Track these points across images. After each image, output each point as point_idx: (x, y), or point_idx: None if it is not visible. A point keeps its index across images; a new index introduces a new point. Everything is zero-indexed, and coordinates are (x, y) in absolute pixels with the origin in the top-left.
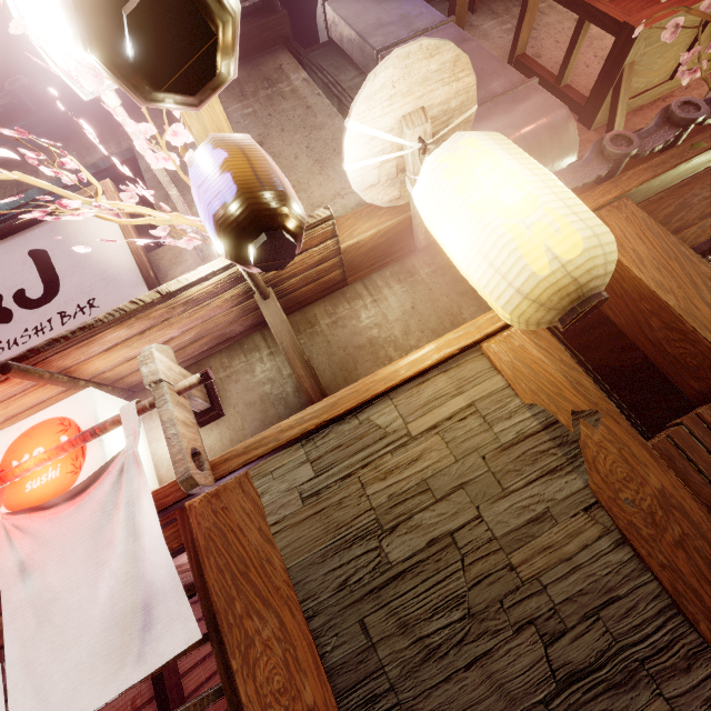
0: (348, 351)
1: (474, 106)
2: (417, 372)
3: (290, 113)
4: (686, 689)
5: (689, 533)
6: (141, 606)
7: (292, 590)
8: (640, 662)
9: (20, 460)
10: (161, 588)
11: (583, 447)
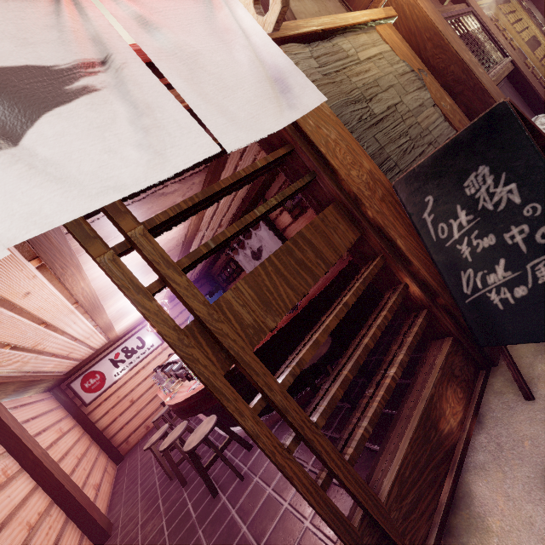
0: None
1: None
2: (357, 23)
3: None
4: None
5: (461, 119)
6: (272, 80)
7: (337, 118)
8: None
9: None
10: (285, 69)
11: (425, 83)
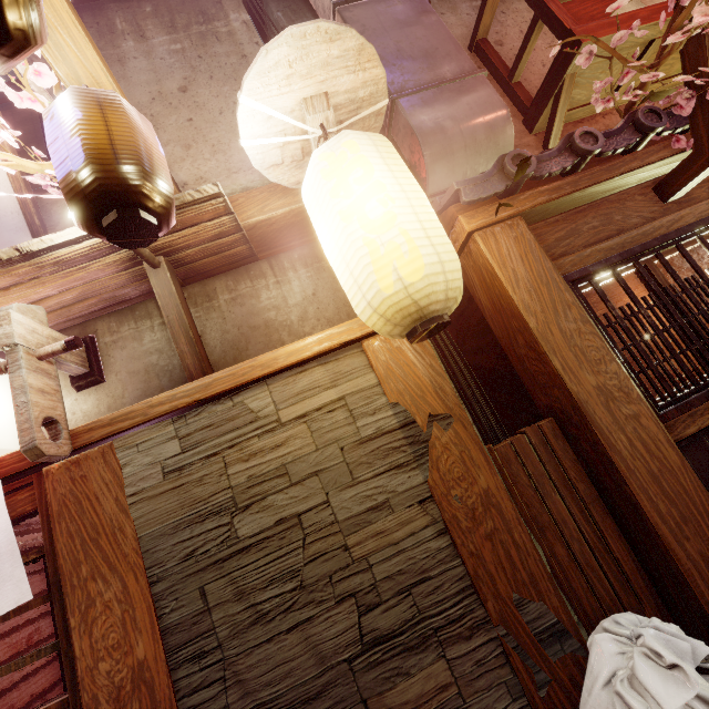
0: (242, 330)
1: (385, 99)
2: (295, 362)
3: (222, 59)
4: (464, 652)
5: (499, 528)
6: None
7: (140, 557)
8: (434, 630)
9: None
10: None
11: (431, 447)
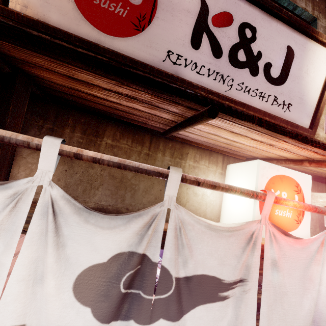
0: None
1: None
2: None
3: None
4: None
5: None
6: (312, 319)
7: None
8: None
9: (275, 191)
10: (325, 319)
11: None
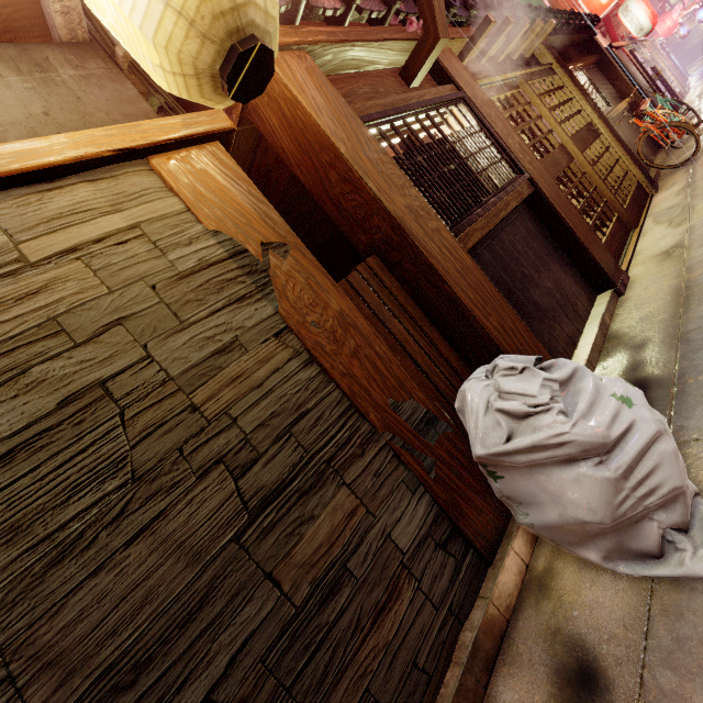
0: None
1: None
2: (34, 167)
3: None
4: (361, 470)
5: (361, 345)
6: None
7: None
8: (327, 463)
9: None
10: None
11: (273, 276)
